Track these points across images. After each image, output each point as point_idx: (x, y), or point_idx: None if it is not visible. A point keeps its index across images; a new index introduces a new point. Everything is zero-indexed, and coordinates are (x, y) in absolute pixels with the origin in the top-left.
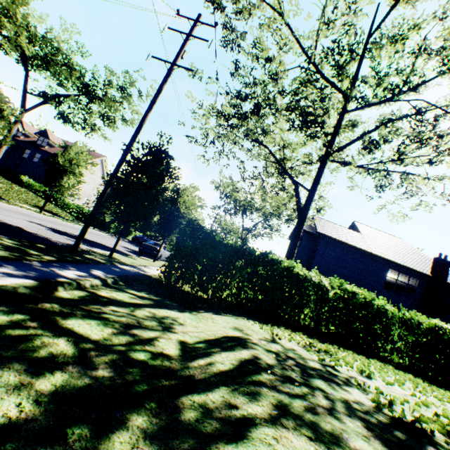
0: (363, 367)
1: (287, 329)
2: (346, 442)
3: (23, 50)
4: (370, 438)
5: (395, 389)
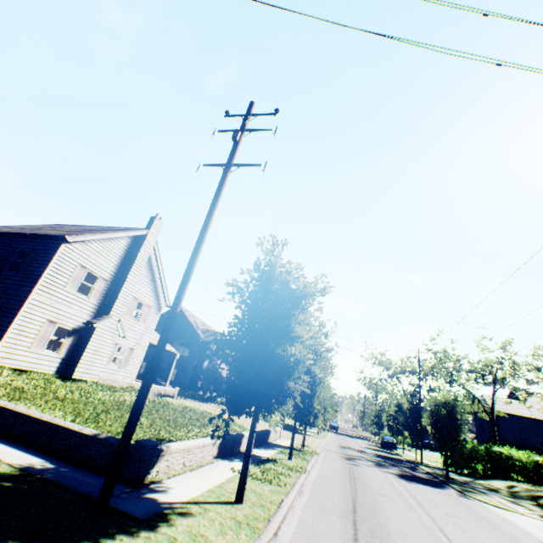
0: None
1: (517, 481)
2: None
3: None
4: None
5: None
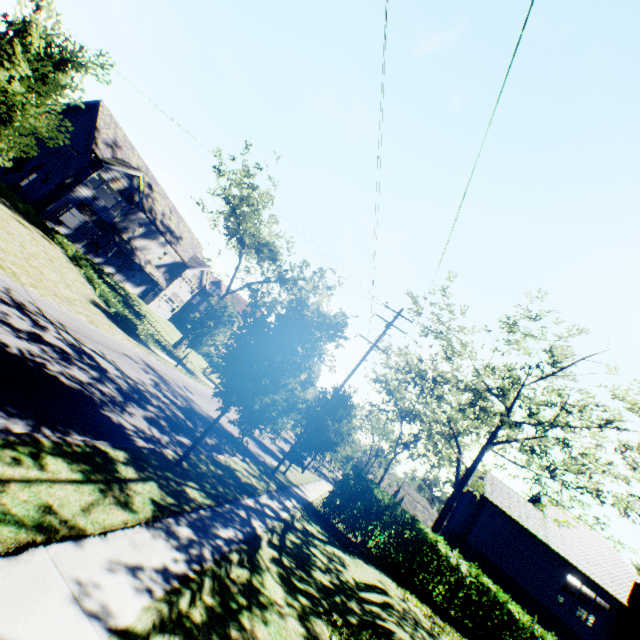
0: None
1: (417, 598)
2: None
3: (243, 243)
4: None
5: None
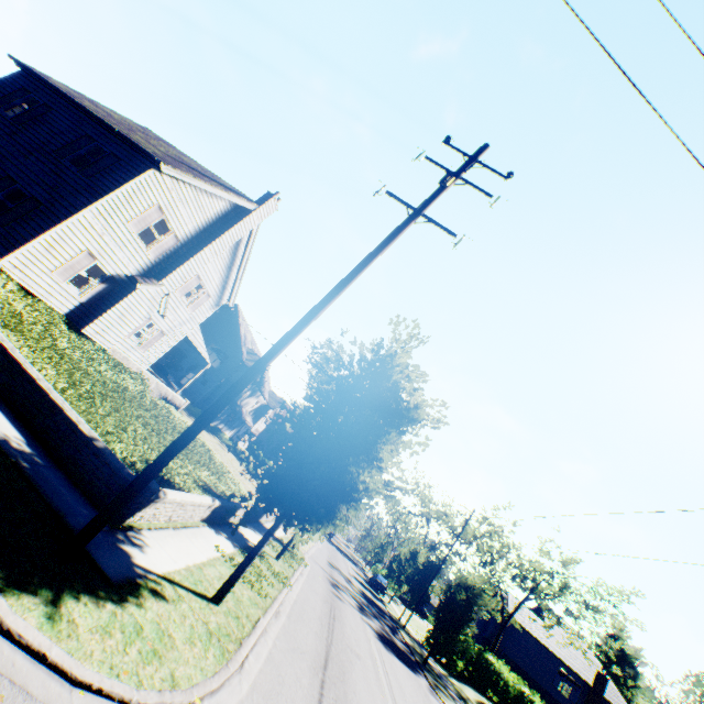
0: None
1: (491, 701)
2: None
3: None
4: None
5: None
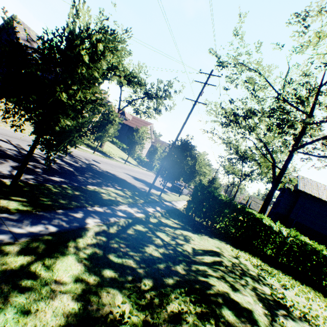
0: (288, 285)
1: (250, 254)
2: (241, 291)
3: (120, 79)
4: (253, 296)
5: (299, 298)
